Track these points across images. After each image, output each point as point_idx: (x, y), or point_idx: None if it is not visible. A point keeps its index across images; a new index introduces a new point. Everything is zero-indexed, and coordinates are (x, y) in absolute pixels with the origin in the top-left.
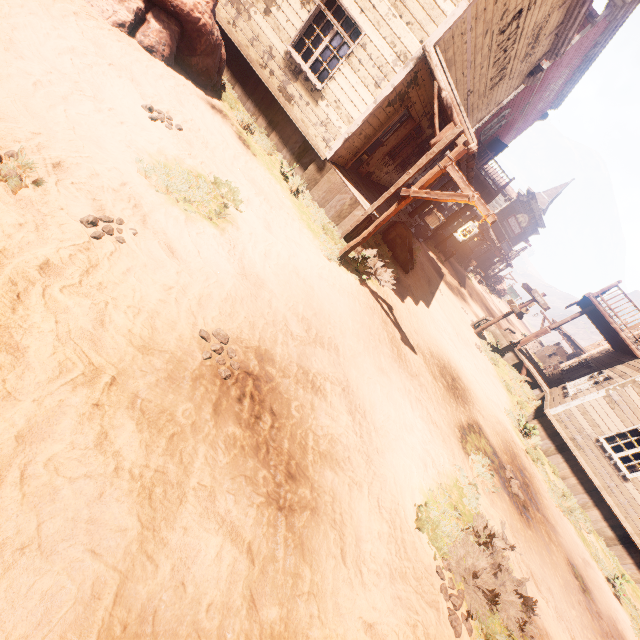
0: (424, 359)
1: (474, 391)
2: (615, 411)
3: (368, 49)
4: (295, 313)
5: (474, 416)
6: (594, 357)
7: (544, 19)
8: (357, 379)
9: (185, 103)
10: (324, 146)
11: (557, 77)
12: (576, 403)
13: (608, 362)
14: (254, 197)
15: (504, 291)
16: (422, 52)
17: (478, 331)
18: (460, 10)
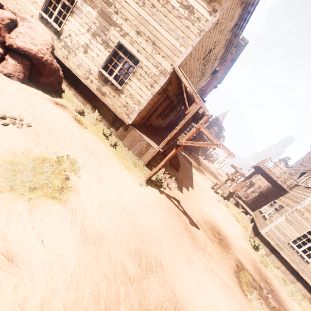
0: (203, 229)
1: (228, 234)
2: (292, 226)
3: (144, 69)
4: (128, 251)
5: (235, 255)
6: (264, 190)
7: (218, 52)
8: (179, 285)
9: (35, 105)
10: (127, 117)
11: (220, 73)
12: (273, 225)
13: (274, 194)
14: (88, 159)
15: (214, 160)
16: (173, 70)
17: (215, 190)
18: (189, 50)
